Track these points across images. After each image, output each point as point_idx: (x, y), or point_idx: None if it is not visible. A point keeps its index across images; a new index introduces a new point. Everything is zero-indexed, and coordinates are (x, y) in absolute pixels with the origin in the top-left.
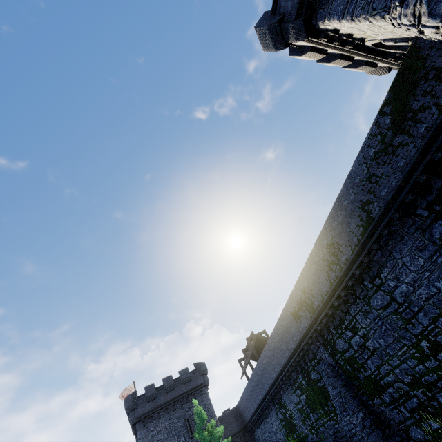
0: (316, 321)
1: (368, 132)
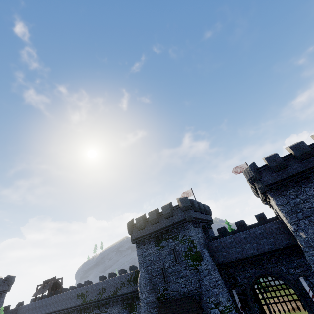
0: (83, 305)
1: (131, 272)
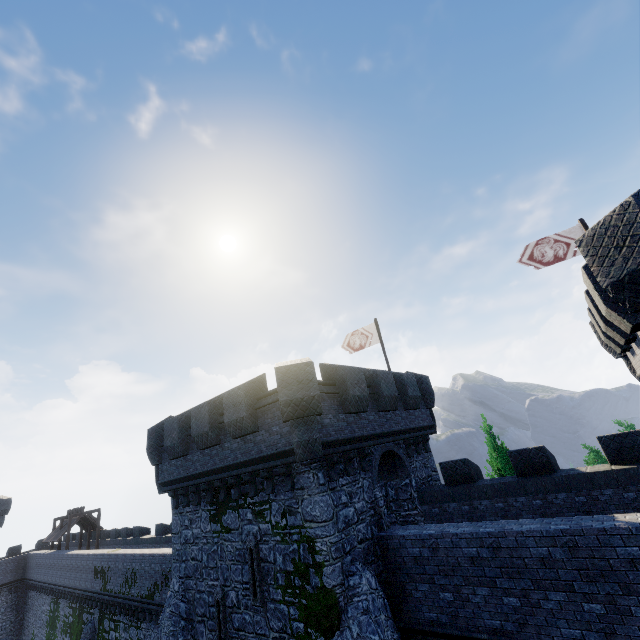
0: (103, 595)
1: None
